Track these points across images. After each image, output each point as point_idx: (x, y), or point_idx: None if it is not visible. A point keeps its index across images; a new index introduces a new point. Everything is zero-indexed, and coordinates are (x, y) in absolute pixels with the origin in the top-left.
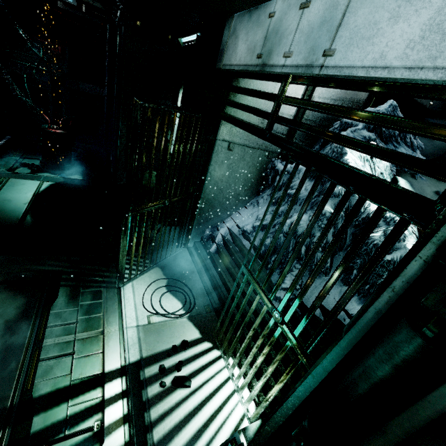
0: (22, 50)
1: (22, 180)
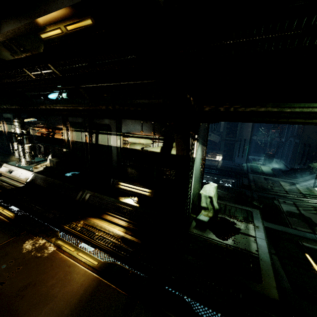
0: (257, 132)
1: (264, 166)
